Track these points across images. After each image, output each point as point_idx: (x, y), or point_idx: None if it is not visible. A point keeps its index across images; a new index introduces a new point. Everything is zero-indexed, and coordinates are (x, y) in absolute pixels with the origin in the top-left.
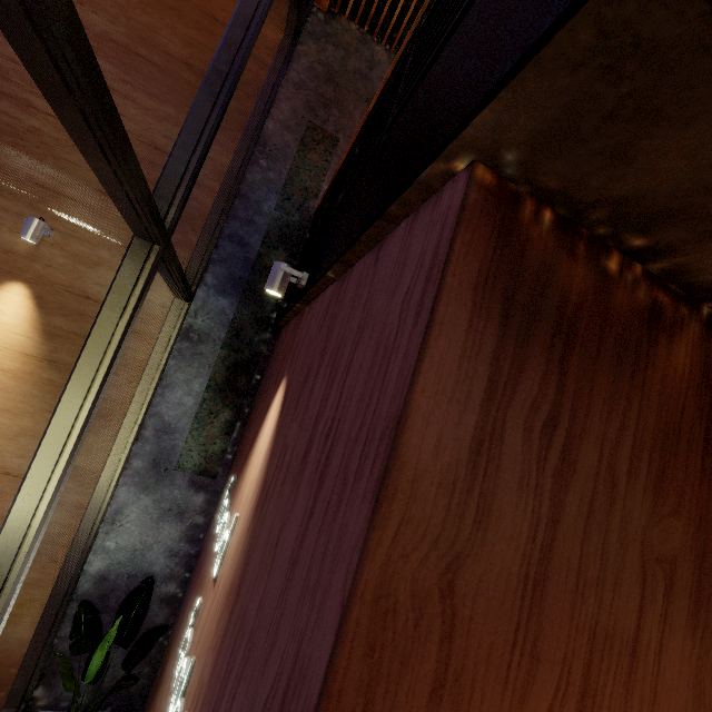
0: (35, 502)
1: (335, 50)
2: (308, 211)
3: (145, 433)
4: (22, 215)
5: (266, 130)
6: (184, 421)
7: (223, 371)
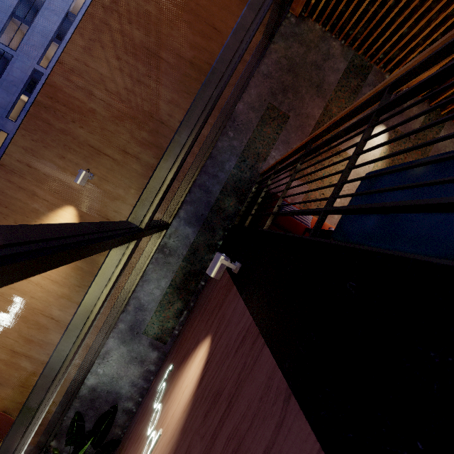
0: (38, 403)
1: (299, 47)
2: (257, 170)
3: (128, 308)
4: (79, 164)
5: (237, 110)
6: (152, 304)
7: (181, 276)
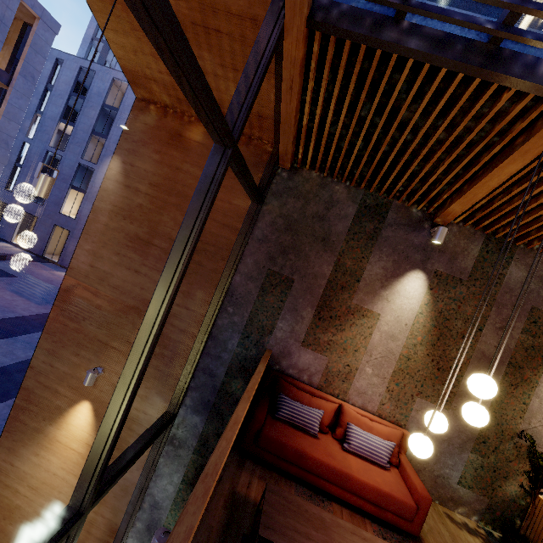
0: None
1: (295, 201)
2: (263, 346)
3: (144, 505)
4: (91, 359)
5: (234, 283)
6: (167, 502)
7: (193, 470)
